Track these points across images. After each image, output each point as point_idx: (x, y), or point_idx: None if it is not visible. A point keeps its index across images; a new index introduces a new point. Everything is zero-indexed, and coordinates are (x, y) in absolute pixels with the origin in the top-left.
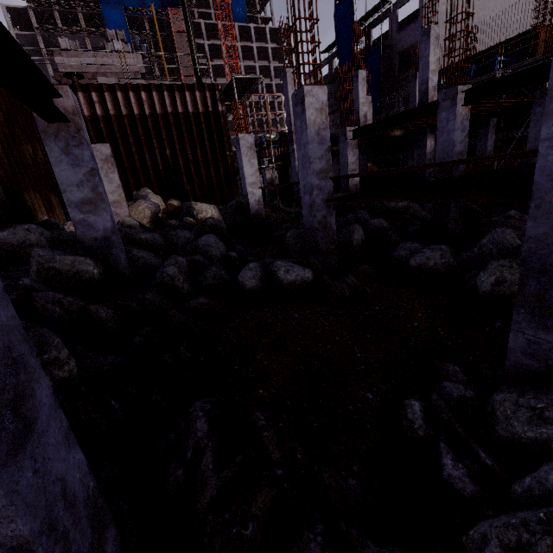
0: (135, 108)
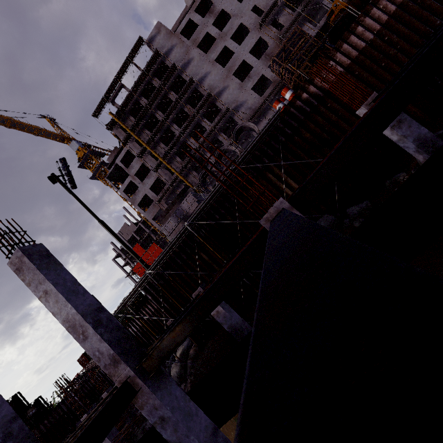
0: None
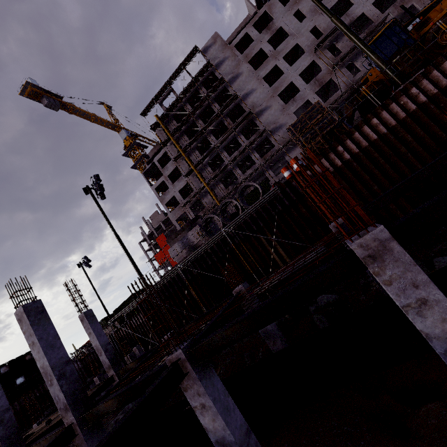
0: None
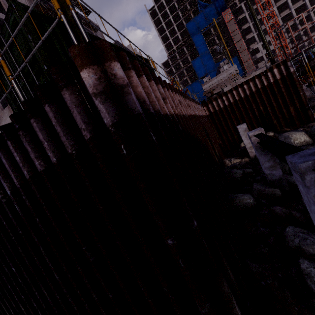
0: (241, 94)
